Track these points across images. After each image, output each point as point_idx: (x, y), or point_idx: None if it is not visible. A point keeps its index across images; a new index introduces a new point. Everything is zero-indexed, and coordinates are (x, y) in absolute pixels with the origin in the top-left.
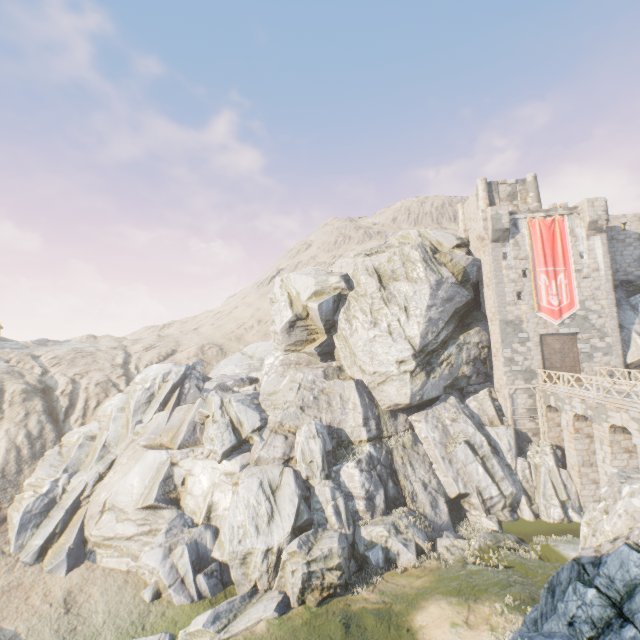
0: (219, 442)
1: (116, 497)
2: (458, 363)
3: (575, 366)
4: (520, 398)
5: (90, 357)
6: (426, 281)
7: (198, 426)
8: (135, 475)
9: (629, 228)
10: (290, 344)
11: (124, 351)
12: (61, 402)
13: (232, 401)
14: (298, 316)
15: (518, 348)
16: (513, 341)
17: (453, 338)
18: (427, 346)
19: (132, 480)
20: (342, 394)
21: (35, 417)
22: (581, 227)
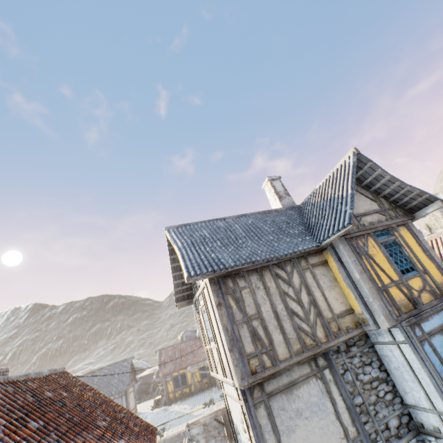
0: None
1: None
2: None
3: None
4: None
5: None
6: None
7: None
8: None
9: None
10: None
11: None
12: None
13: None
14: None
15: None
16: None
17: None
18: None
19: None
20: None
21: None
22: None
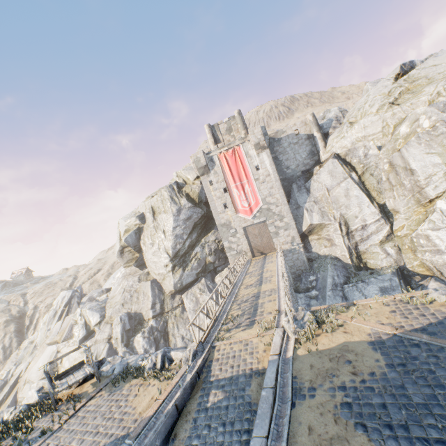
0: (77, 335)
1: (31, 375)
2: (203, 256)
3: (270, 242)
4: None
5: (52, 287)
6: (171, 211)
7: (74, 326)
8: (40, 361)
9: (300, 132)
10: (125, 263)
11: (73, 277)
12: (26, 322)
13: (86, 309)
14: (123, 246)
15: (232, 239)
16: (228, 236)
17: (198, 241)
18: (179, 252)
19: (39, 365)
20: (144, 291)
21: (9, 336)
22: (252, 149)
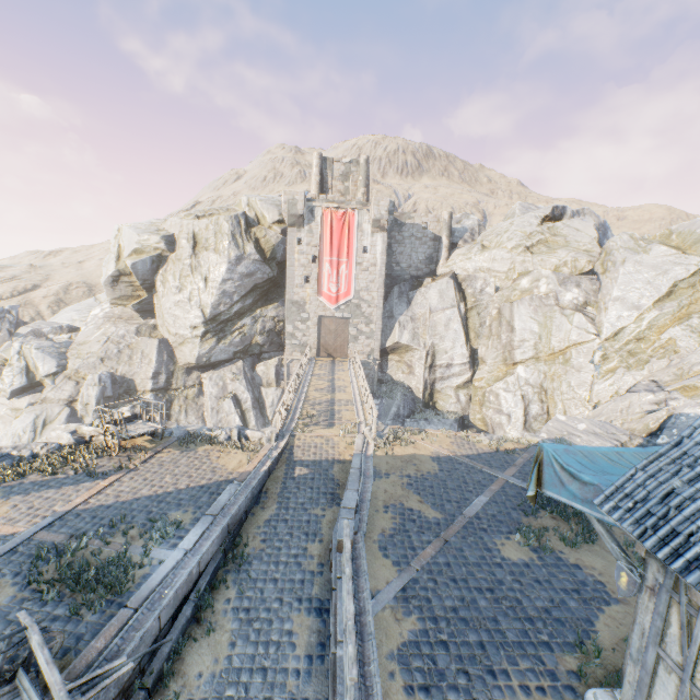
0: (9, 383)
1: None
2: (252, 333)
3: (345, 345)
4: (296, 367)
5: None
6: (227, 255)
7: None
8: None
9: (429, 228)
10: (116, 298)
11: None
12: None
13: (32, 348)
14: (121, 272)
15: (300, 326)
16: (296, 319)
17: (252, 311)
18: (220, 316)
19: None
20: (145, 350)
21: None
22: (369, 223)
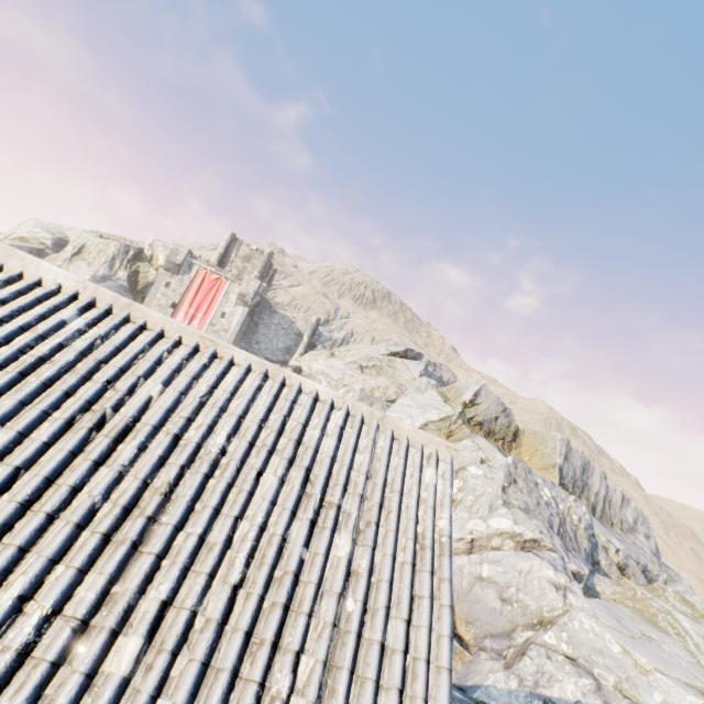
0: None
1: None
2: None
3: None
4: None
5: None
6: (96, 270)
7: None
8: None
9: (297, 323)
10: None
11: None
12: None
13: None
14: None
15: None
16: None
17: None
18: None
19: None
20: None
21: None
22: (237, 295)
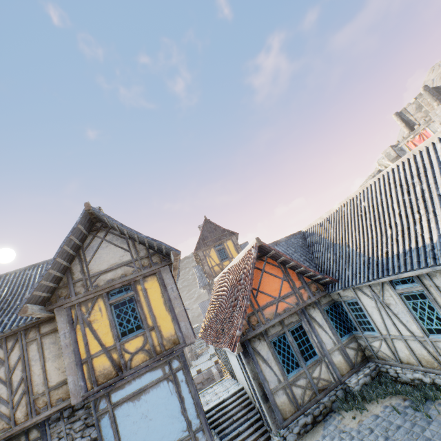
0: None
1: None
2: None
3: None
4: None
5: None
6: None
7: None
8: None
9: None
10: None
11: None
12: None
13: None
14: None
15: None
16: None
17: None
18: None
19: None
20: None
21: None
22: (440, 126)
